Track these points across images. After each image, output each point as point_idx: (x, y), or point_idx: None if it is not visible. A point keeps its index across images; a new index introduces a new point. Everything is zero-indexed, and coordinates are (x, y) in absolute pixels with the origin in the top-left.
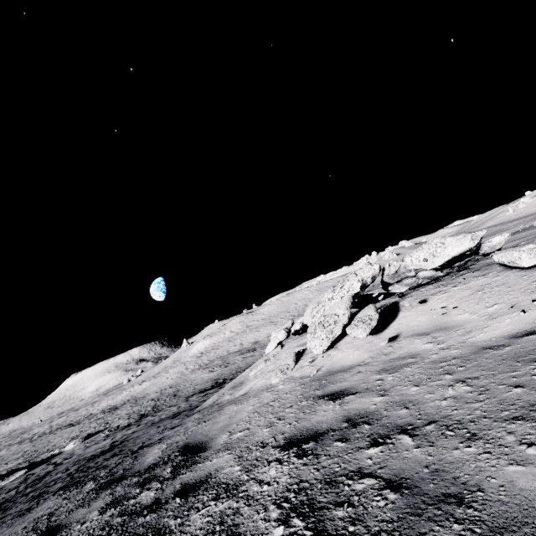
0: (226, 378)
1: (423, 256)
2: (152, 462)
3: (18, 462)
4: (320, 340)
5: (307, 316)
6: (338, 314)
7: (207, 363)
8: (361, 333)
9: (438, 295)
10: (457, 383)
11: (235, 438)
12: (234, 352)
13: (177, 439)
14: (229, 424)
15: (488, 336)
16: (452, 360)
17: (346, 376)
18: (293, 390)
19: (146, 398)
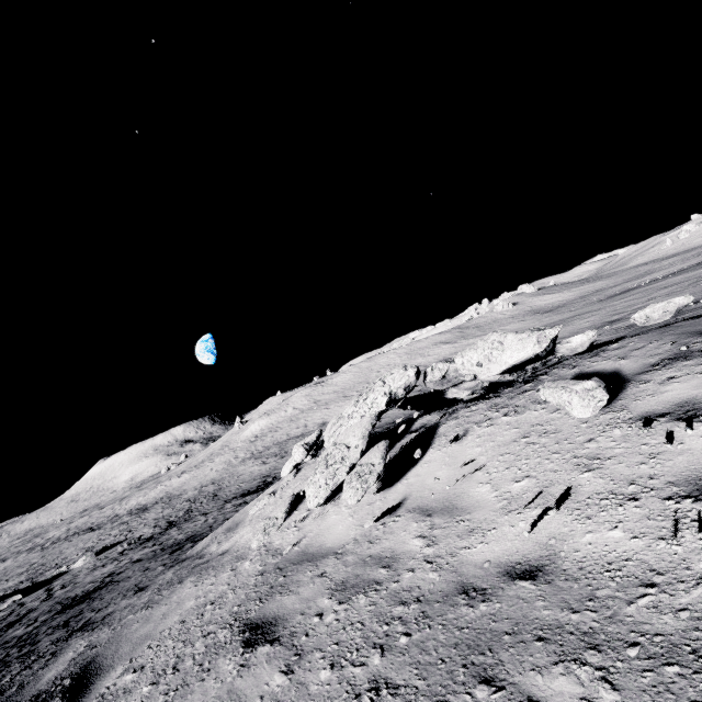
0: (277, 475)
1: (476, 359)
2: (41, 688)
3: (20, 580)
4: (316, 488)
5: (326, 435)
6: (350, 445)
7: (261, 450)
8: (350, 498)
9: (482, 427)
10: (369, 691)
11: (117, 688)
12: (295, 436)
13: (101, 636)
14: (148, 635)
15: (484, 554)
16: (412, 605)
17: (305, 578)
18: (244, 585)
19: (182, 497)
